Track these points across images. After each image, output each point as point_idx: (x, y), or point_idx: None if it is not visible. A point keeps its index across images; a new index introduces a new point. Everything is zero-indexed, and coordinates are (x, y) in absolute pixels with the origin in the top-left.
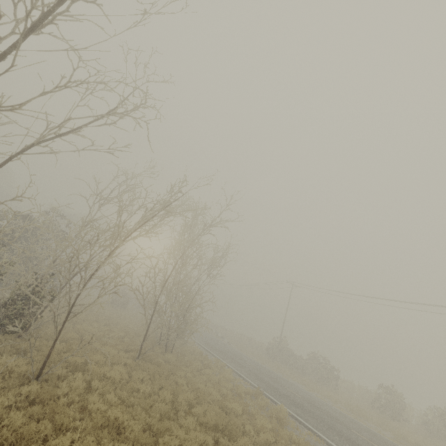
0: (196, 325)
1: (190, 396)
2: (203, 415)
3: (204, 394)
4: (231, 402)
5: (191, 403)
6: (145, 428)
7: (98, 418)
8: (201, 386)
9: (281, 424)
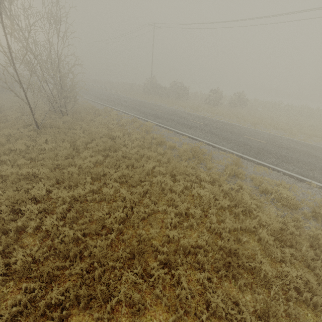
0: (75, 89)
1: (85, 139)
2: (97, 146)
3: (97, 133)
4: (115, 132)
5: (88, 142)
6: (57, 167)
7: (13, 178)
8: (94, 129)
9: (149, 132)
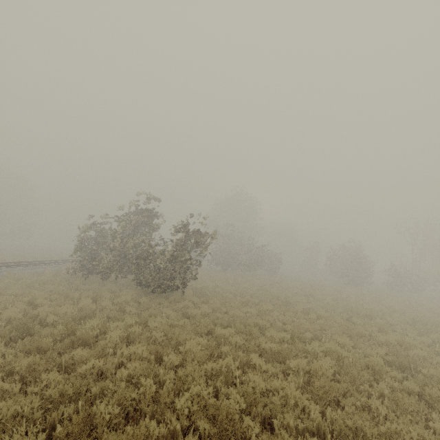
0: None
1: None
2: None
3: None
4: None
5: None
6: None
7: None
8: None
9: None
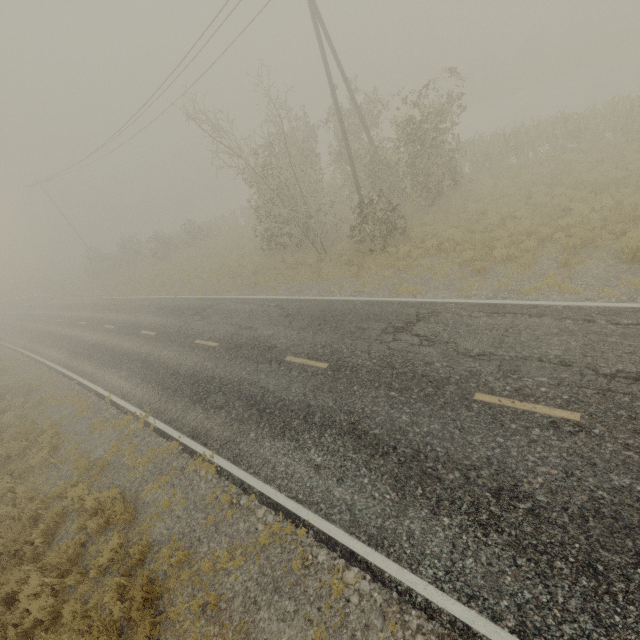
0: None
1: None
2: None
3: None
4: None
5: None
6: None
7: None
8: None
9: None
